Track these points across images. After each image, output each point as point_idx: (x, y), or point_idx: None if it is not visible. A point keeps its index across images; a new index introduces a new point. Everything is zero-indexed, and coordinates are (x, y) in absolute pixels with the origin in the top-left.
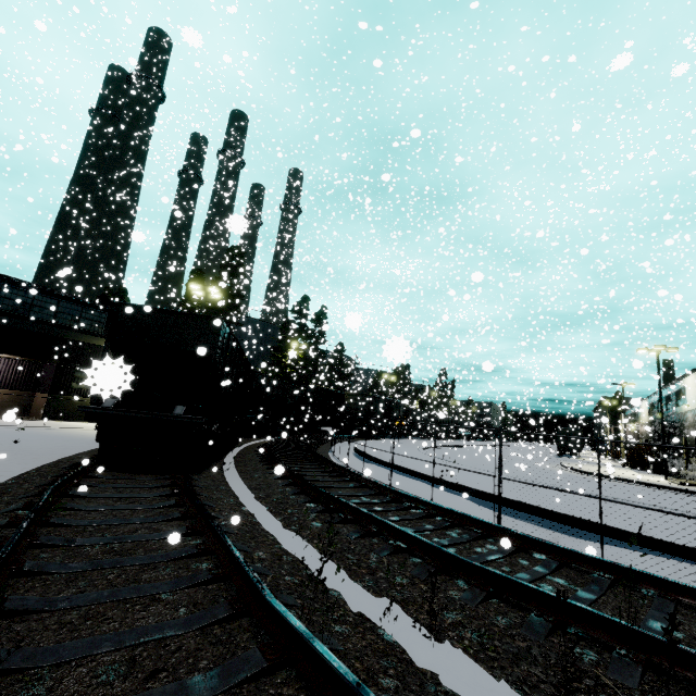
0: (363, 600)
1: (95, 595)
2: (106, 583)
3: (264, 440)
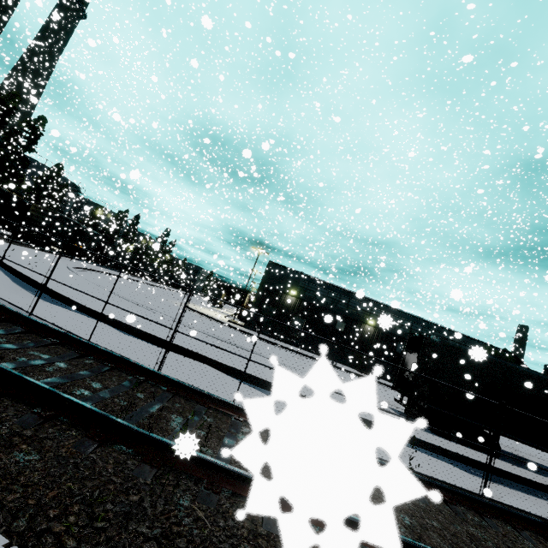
0: None
1: None
2: None
3: None
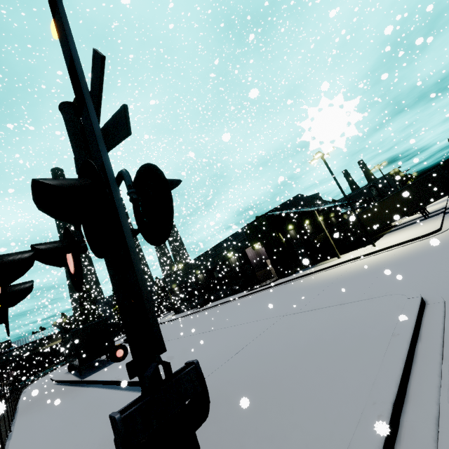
0: None
1: None
2: None
3: None
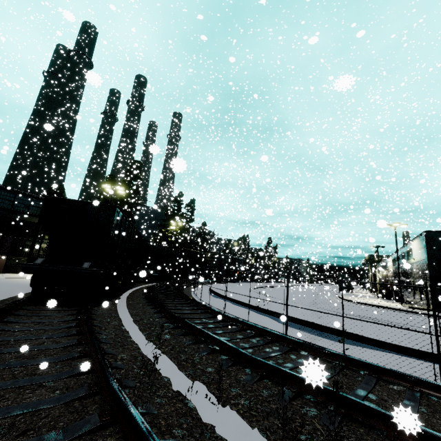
0: (183, 383)
1: (0, 384)
2: (11, 376)
3: (151, 284)
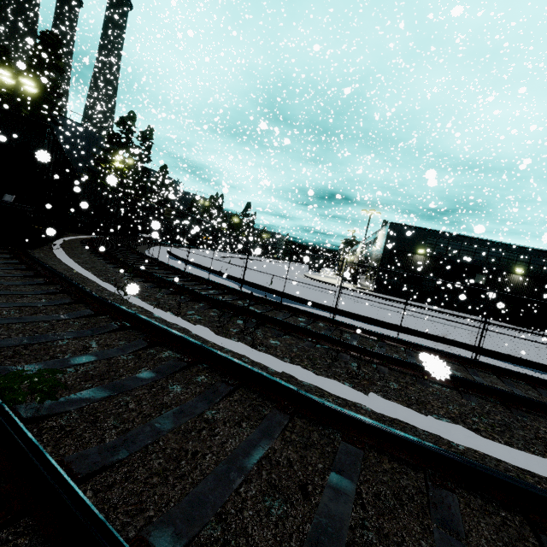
0: (149, 307)
1: None
2: None
3: (89, 237)
